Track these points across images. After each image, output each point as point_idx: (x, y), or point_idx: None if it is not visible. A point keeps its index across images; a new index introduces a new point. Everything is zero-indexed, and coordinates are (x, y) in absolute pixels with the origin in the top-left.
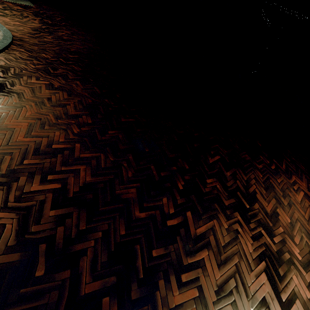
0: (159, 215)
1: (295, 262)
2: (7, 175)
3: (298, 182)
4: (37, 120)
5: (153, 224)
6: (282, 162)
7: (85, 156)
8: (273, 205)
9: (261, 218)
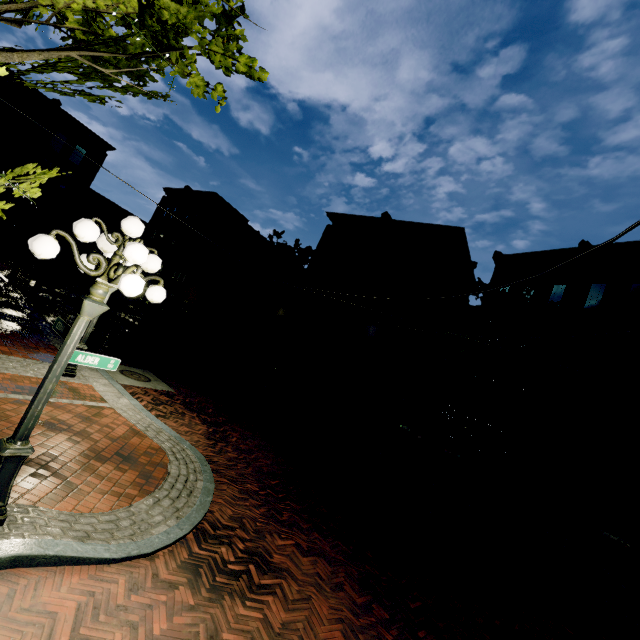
0: None
1: None
2: None
3: None
4: (341, 622)
5: None
6: None
7: None
8: None
9: None
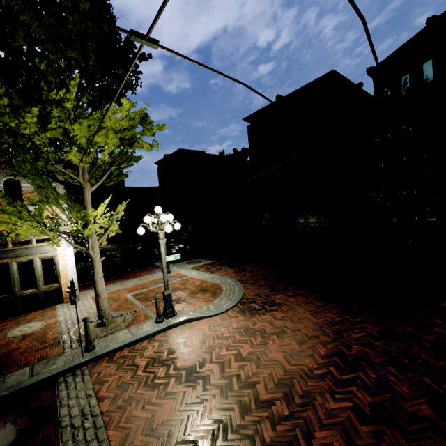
0: (442, 336)
1: None
2: (335, 334)
3: None
4: (309, 311)
5: (443, 339)
6: None
7: (358, 320)
8: None
9: None
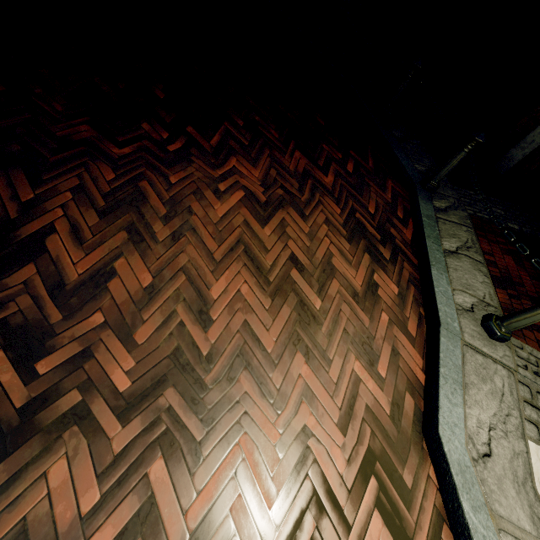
0: None
1: (95, 408)
2: None
3: (242, 170)
4: None
5: None
6: (216, 129)
7: None
8: (109, 251)
9: (21, 309)
